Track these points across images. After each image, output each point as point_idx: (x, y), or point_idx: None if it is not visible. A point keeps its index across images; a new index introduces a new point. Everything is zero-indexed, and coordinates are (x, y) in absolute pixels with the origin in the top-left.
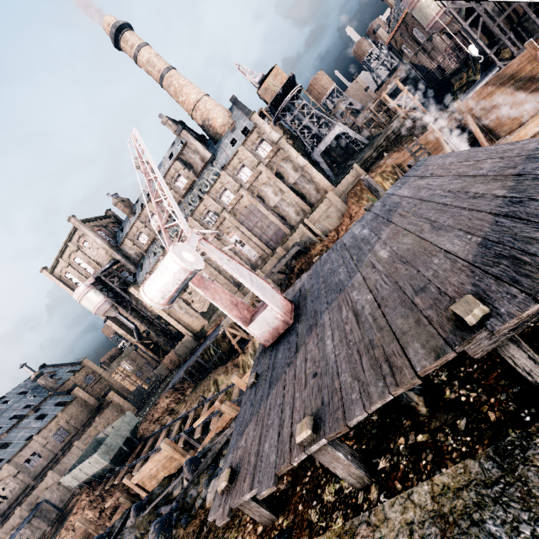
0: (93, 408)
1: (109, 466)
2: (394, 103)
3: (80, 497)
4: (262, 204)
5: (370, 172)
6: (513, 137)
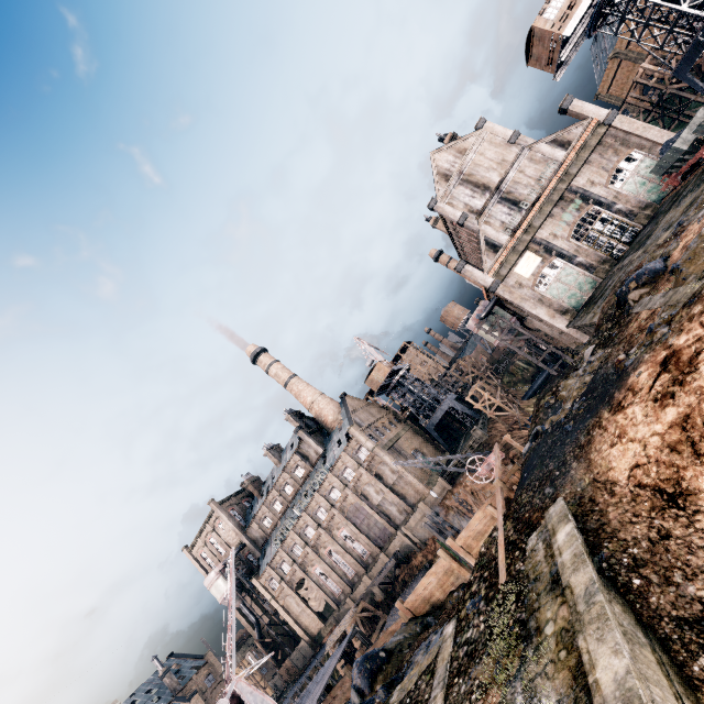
0: None
1: None
2: (478, 406)
3: None
4: (366, 502)
5: (454, 486)
6: (379, 639)
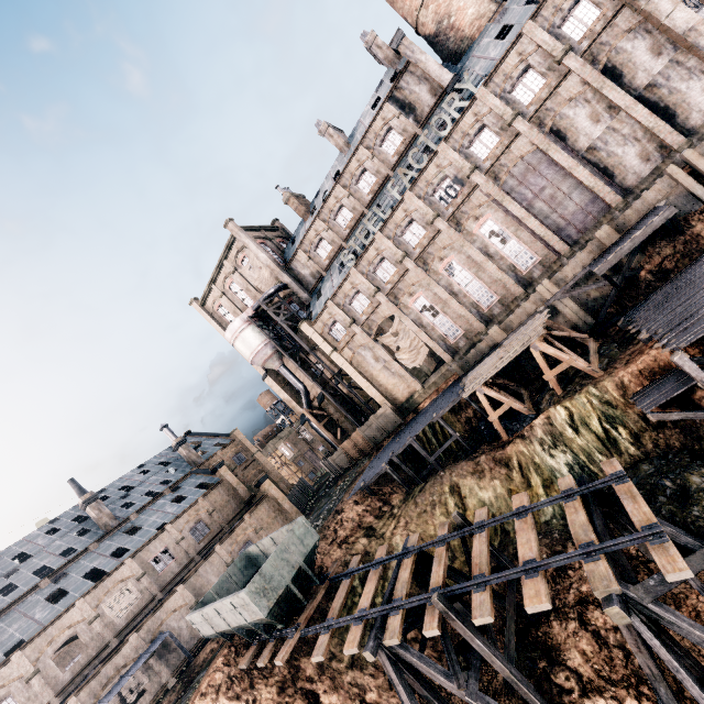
0: (243, 501)
1: (266, 621)
2: None
3: (214, 658)
4: (559, 147)
5: None
6: None
